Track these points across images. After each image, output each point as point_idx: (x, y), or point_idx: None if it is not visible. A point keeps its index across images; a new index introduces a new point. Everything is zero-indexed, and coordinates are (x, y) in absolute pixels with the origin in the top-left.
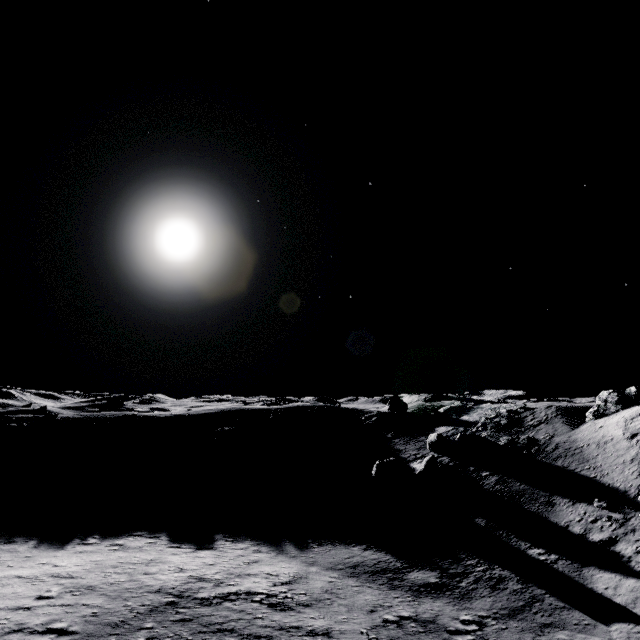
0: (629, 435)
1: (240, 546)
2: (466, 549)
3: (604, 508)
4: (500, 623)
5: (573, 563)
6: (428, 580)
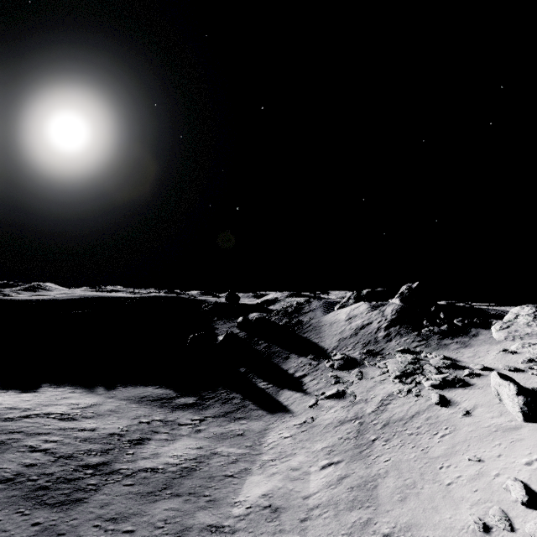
0: (347, 318)
1: (60, 390)
2: (224, 385)
3: (312, 359)
4: (214, 419)
5: (278, 388)
6: (188, 402)
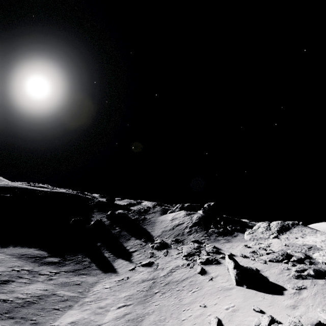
0: (172, 219)
1: None
2: (83, 252)
3: (143, 241)
4: (66, 273)
5: (116, 257)
6: (53, 261)
